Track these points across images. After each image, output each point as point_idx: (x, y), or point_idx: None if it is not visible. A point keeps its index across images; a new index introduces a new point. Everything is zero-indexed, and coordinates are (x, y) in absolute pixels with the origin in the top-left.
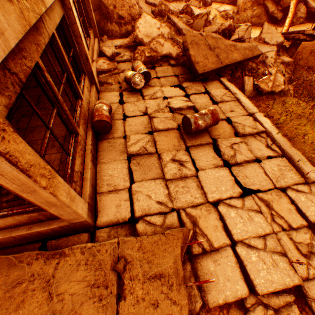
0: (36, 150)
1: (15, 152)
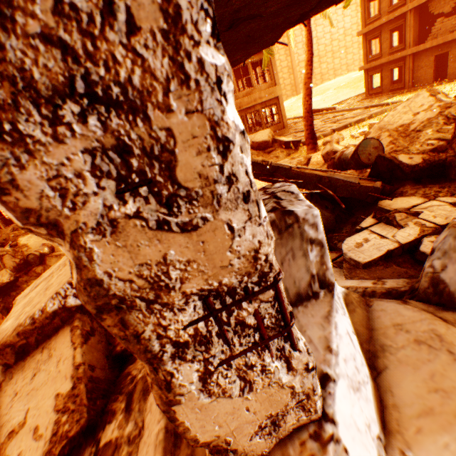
0: None
1: None
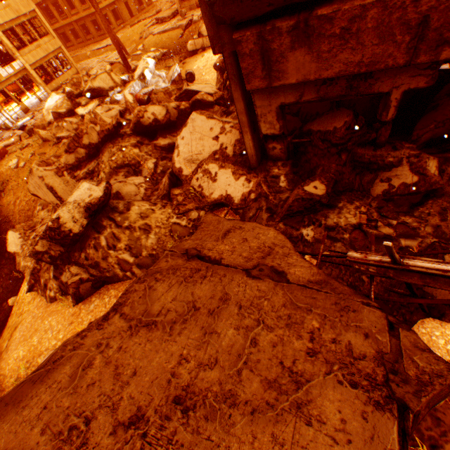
0: None
1: None
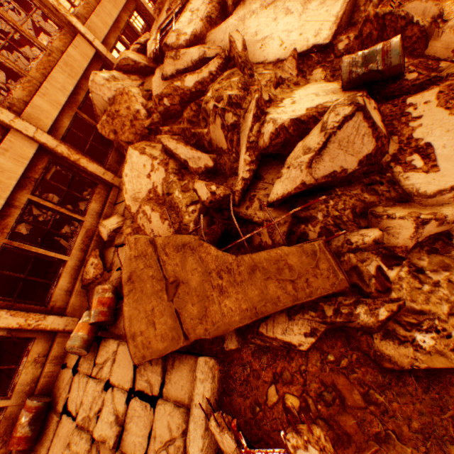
0: None
1: None
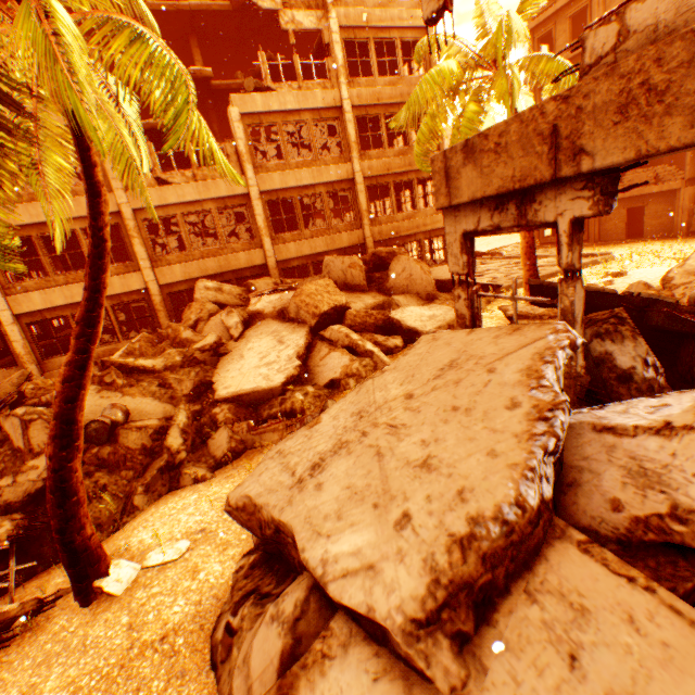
0: None
1: None
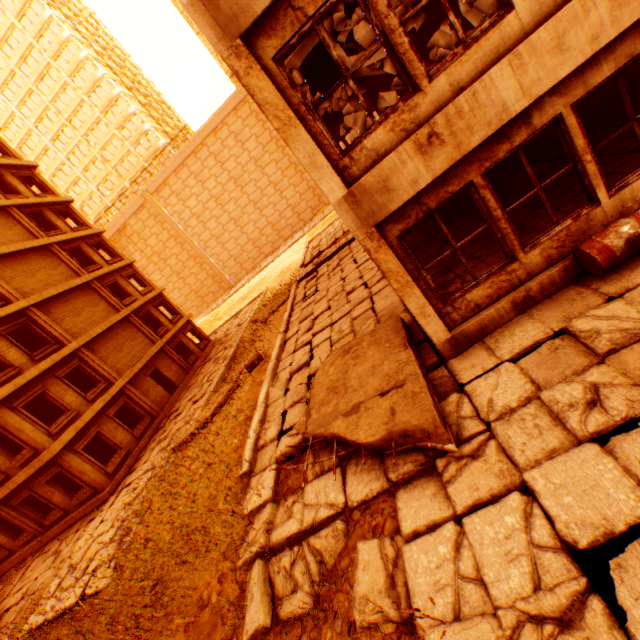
0: (411, 263)
1: (381, 260)
